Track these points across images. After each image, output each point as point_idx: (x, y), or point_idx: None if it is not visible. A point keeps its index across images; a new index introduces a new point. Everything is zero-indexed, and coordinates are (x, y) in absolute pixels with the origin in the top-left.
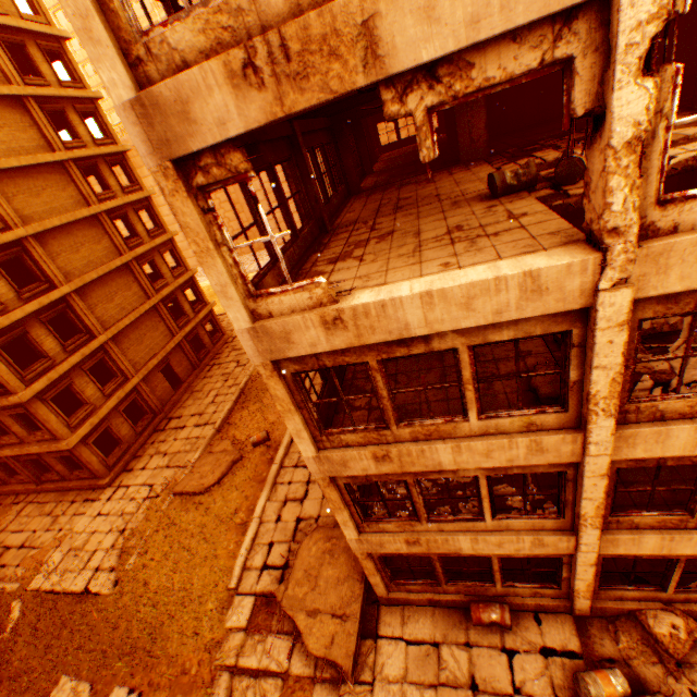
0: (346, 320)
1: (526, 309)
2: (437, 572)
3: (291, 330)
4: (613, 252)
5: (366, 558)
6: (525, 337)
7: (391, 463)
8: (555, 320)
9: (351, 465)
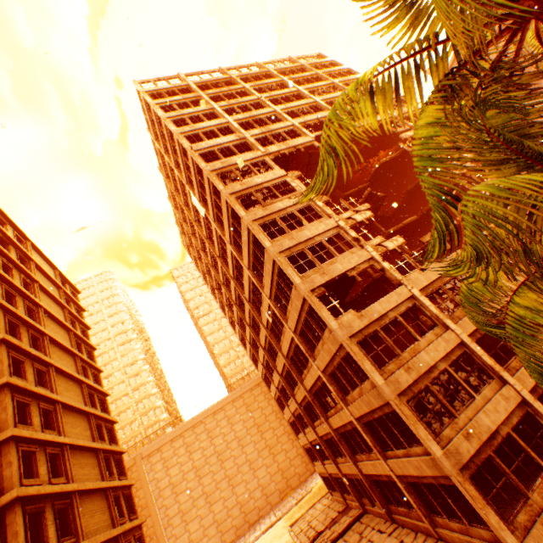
0: (363, 315)
1: (401, 299)
2: (509, 475)
3: (350, 323)
4: (404, 283)
5: (463, 479)
6: (407, 308)
7: (412, 371)
8: (409, 301)
9: (400, 381)
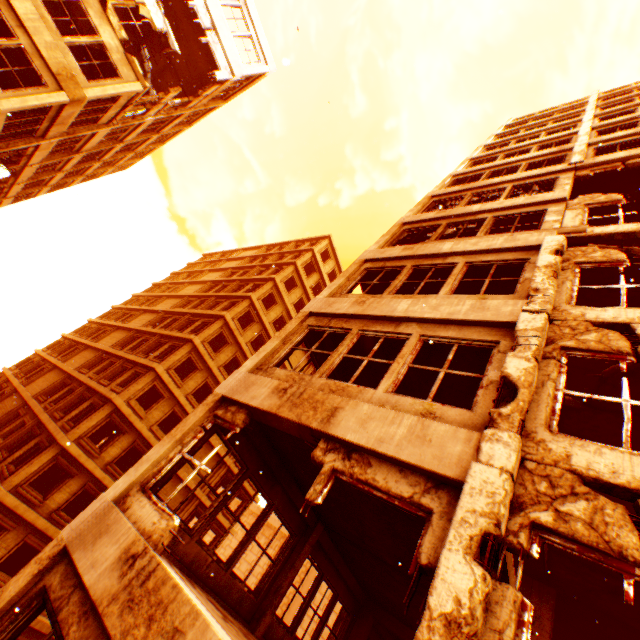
0: (136, 566)
1: None
2: None
3: (112, 530)
4: None
5: None
6: None
7: None
8: None
9: None
